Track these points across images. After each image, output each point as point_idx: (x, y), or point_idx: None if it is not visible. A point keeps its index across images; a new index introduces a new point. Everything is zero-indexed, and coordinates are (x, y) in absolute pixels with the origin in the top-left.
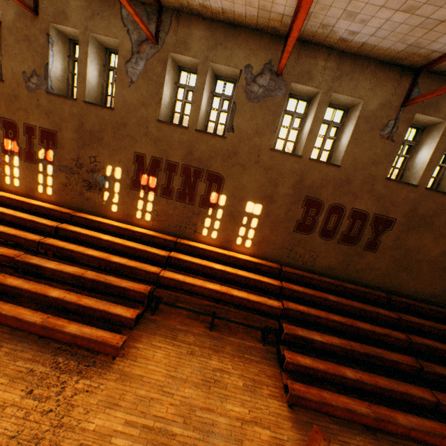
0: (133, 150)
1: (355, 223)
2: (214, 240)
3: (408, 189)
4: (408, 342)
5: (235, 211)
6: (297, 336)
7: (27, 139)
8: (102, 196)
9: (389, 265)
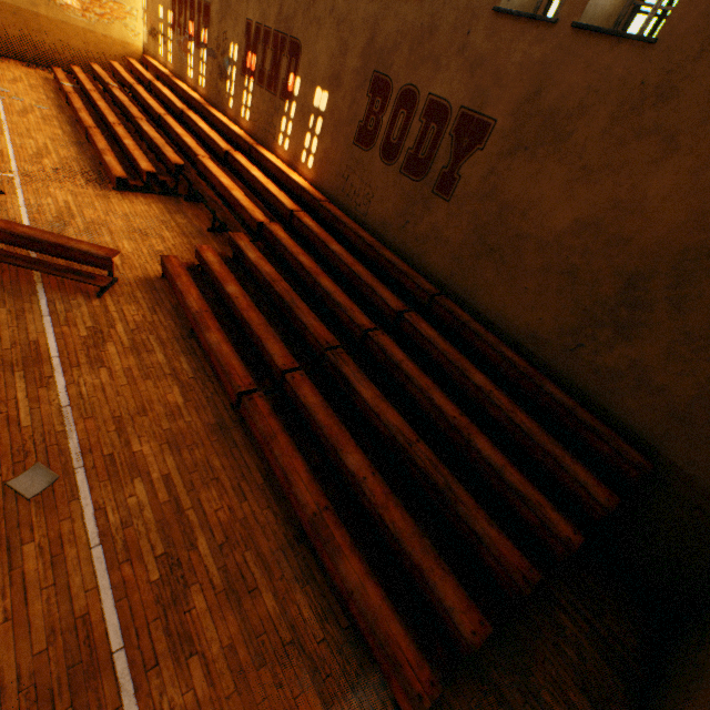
0: (246, 17)
1: (429, 130)
2: (286, 154)
3: (535, 34)
4: (362, 332)
5: (305, 105)
6: (236, 244)
7: (198, 20)
8: (227, 88)
9: (465, 237)
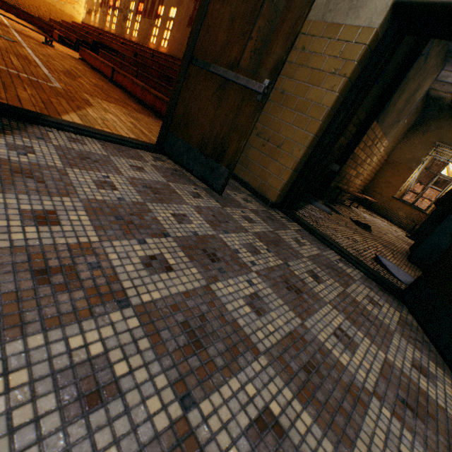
0: None
1: None
2: (154, 46)
3: None
4: None
5: (165, 18)
6: (122, 54)
7: None
8: (127, 25)
9: None
